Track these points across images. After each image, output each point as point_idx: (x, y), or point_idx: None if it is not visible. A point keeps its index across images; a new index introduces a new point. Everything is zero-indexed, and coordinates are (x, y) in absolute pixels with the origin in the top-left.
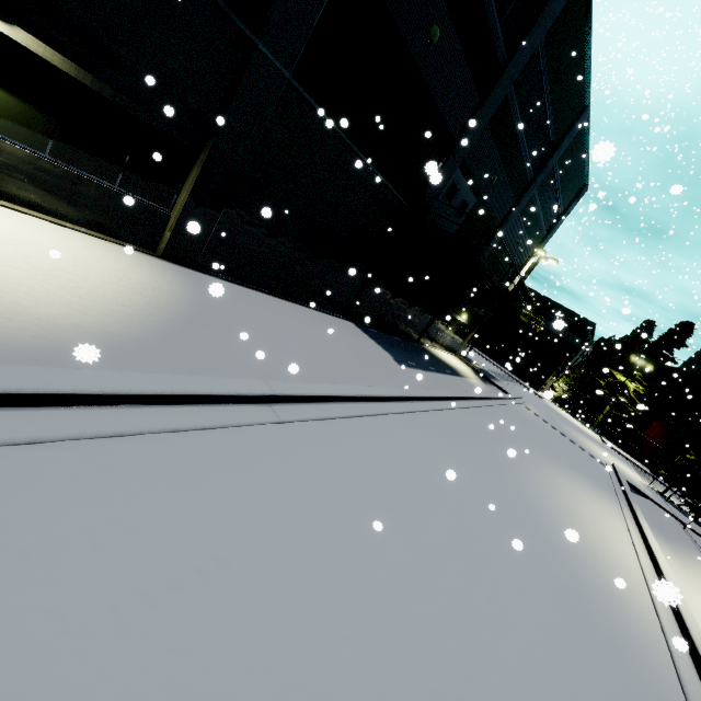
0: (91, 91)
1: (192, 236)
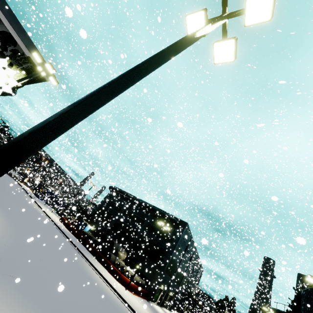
0: (171, 296)
1: (171, 306)
